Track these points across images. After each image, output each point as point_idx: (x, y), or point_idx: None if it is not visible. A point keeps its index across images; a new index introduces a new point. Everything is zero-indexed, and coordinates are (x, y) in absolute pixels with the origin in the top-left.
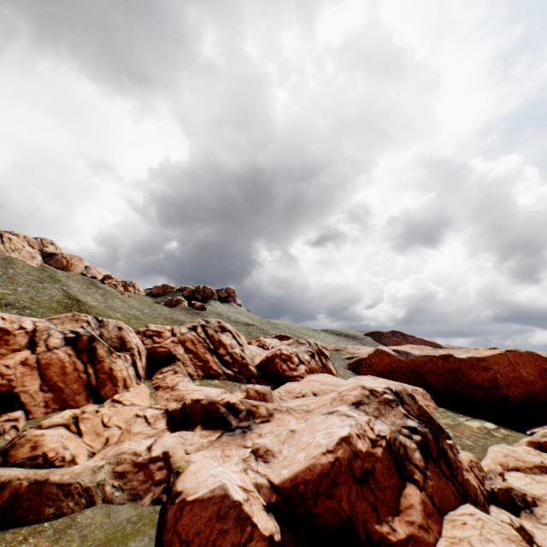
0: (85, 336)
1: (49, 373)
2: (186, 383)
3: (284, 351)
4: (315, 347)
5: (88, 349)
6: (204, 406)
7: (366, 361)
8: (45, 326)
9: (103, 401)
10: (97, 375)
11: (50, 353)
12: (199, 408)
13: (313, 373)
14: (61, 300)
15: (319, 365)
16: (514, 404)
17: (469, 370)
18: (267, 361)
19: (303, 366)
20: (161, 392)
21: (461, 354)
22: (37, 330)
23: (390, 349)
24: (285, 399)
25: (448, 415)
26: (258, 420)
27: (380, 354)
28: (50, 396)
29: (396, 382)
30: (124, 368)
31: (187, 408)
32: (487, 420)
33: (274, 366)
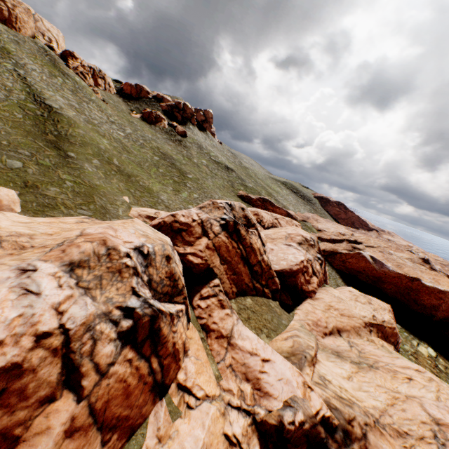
0: (144, 318)
1: (108, 413)
2: (237, 326)
3: (305, 263)
4: (317, 246)
5: (149, 336)
6: (305, 431)
7: (341, 256)
8: (83, 323)
9: (168, 388)
10: (161, 366)
11: (105, 380)
12: (300, 434)
13: (320, 284)
14: (23, 102)
15: (322, 273)
16: (434, 320)
17: (425, 294)
18: (291, 274)
19: (316, 278)
20: (217, 345)
21: (416, 271)
22: (70, 337)
23: (368, 256)
24: (316, 336)
25: (406, 337)
26: (356, 448)
27: (360, 258)
28: (114, 437)
29: (390, 314)
30: (183, 331)
31: (286, 432)
32: (427, 344)
33: (296, 280)
